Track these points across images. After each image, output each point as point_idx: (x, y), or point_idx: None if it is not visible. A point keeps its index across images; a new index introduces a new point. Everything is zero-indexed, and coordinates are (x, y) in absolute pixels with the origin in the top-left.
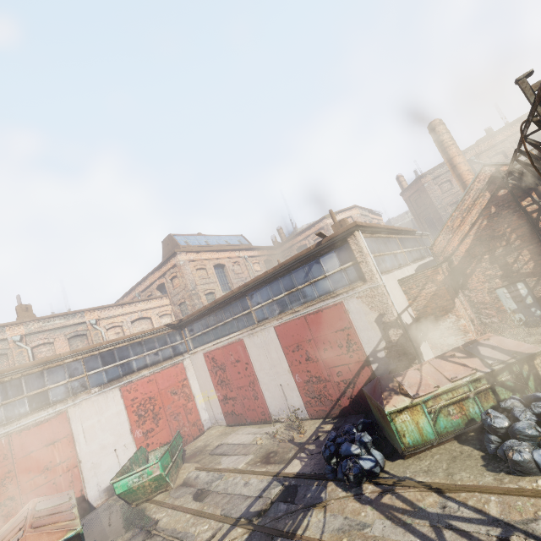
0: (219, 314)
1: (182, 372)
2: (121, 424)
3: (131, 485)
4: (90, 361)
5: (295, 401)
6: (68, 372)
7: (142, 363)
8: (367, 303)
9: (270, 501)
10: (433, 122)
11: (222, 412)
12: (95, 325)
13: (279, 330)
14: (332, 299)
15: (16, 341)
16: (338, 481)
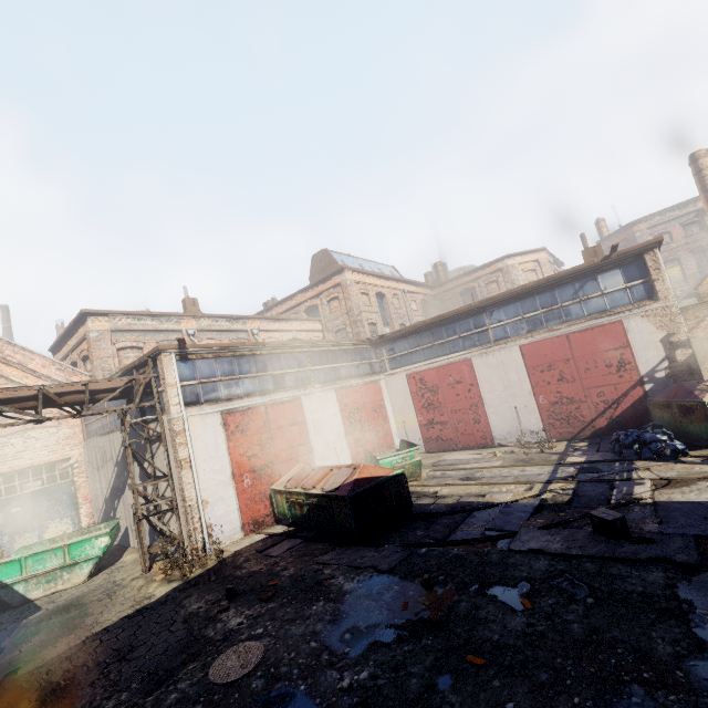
0: (438, 332)
1: (379, 391)
2: (338, 426)
3: (394, 465)
4: (312, 356)
5: (532, 423)
6: (297, 361)
7: (348, 373)
8: (654, 323)
9: (574, 473)
10: (697, 153)
11: (423, 437)
12: (256, 336)
13: (527, 348)
14: (608, 317)
15: (190, 334)
16: (645, 460)
